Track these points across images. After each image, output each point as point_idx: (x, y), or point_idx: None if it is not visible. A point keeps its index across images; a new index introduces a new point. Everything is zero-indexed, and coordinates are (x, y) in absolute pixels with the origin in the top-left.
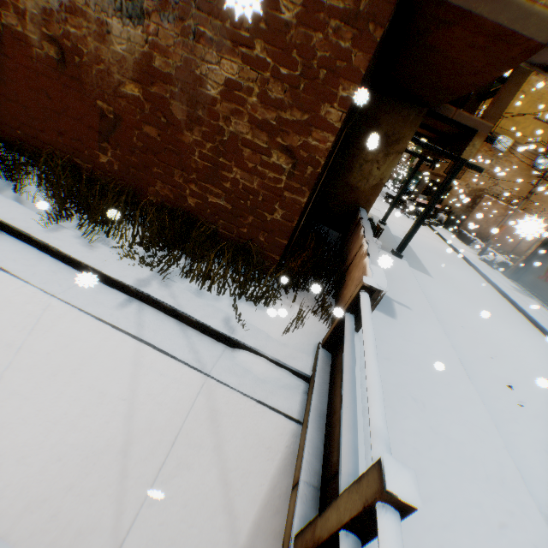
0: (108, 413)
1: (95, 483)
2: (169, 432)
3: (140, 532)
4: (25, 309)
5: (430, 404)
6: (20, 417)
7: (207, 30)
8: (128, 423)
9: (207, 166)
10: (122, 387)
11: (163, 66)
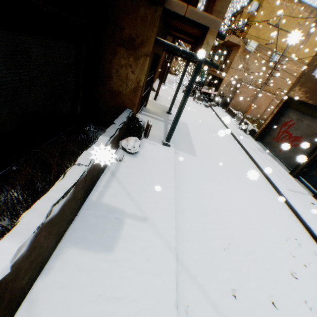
0: None
1: None
2: None
3: None
4: None
5: None
6: None
7: None
8: None
9: None
10: None
11: None
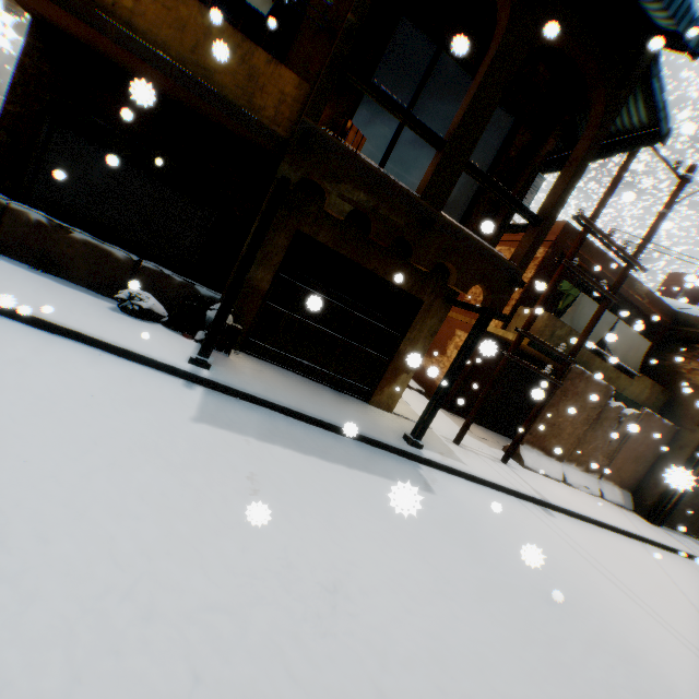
0: None
1: None
2: None
3: None
4: None
5: None
6: None
7: None
8: None
9: None
10: None
11: None
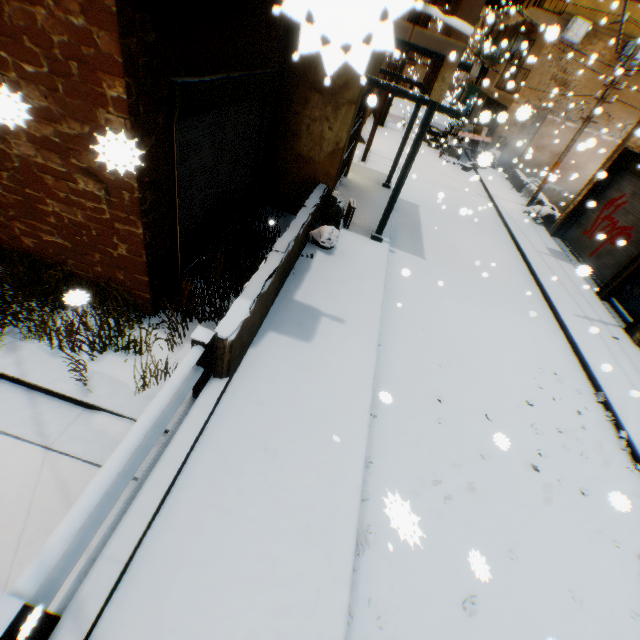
0: None
1: None
2: (23, 504)
3: None
4: None
5: (285, 452)
6: None
7: None
8: None
9: (20, 200)
10: None
11: None
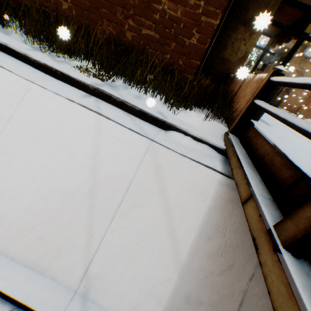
0: (77, 167)
1: (70, 216)
2: (124, 181)
3: (105, 251)
4: (11, 91)
5: None
6: (12, 168)
7: None
8: (93, 174)
9: (142, 2)
10: (87, 148)
11: None
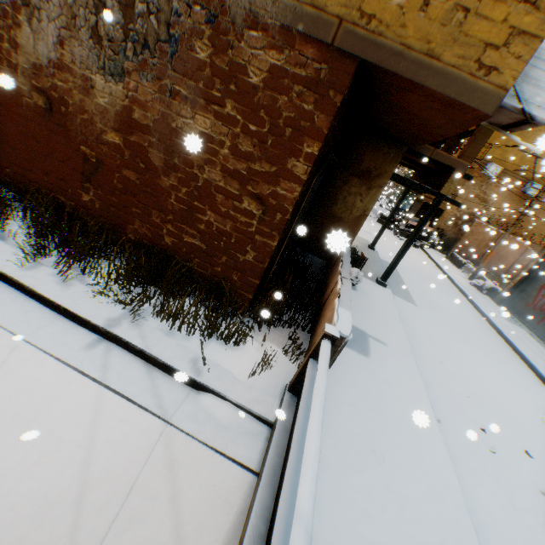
0: (65, 460)
1: (46, 534)
2: (125, 482)
3: None
4: None
5: (390, 456)
6: None
7: (182, 88)
8: (85, 471)
9: (183, 208)
10: (82, 433)
11: (142, 118)
